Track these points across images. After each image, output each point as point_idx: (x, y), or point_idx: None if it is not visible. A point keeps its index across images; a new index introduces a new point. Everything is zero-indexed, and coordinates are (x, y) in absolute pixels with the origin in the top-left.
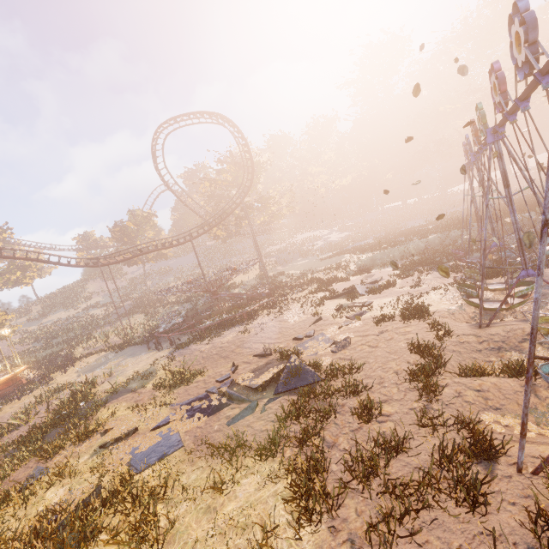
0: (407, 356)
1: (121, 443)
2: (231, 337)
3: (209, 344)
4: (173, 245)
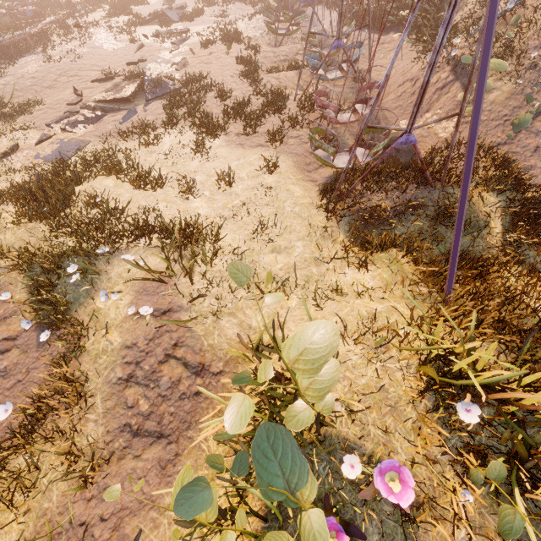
0: (236, 67)
1: (13, 157)
2: (36, 67)
3: (7, 76)
4: None
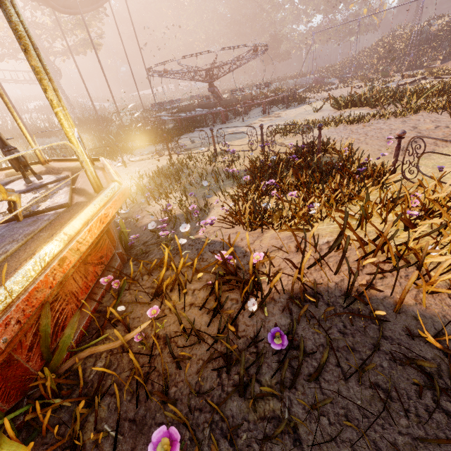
0: None
1: None
2: (324, 93)
3: (321, 96)
4: (55, 5)
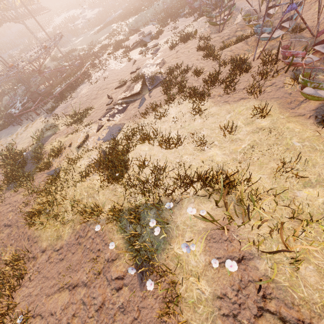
0: (197, 53)
1: (87, 142)
2: (86, 89)
3: (74, 99)
4: None
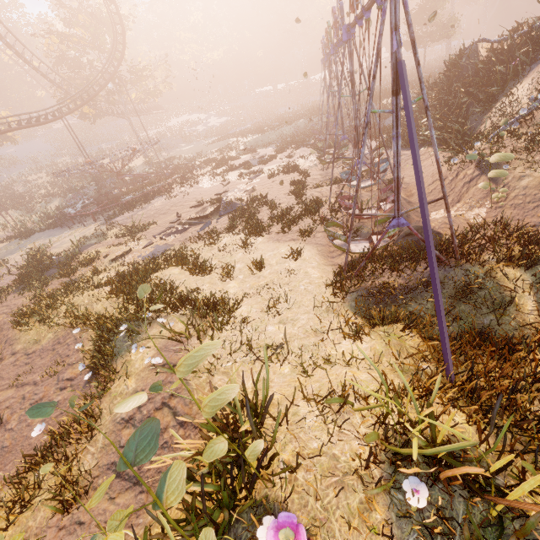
0: (289, 188)
1: (126, 257)
2: (160, 203)
3: (142, 210)
4: (41, 123)
